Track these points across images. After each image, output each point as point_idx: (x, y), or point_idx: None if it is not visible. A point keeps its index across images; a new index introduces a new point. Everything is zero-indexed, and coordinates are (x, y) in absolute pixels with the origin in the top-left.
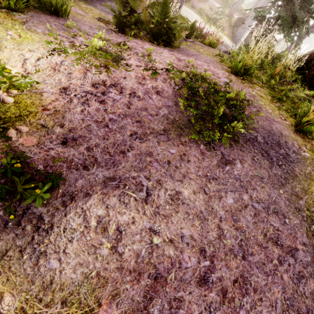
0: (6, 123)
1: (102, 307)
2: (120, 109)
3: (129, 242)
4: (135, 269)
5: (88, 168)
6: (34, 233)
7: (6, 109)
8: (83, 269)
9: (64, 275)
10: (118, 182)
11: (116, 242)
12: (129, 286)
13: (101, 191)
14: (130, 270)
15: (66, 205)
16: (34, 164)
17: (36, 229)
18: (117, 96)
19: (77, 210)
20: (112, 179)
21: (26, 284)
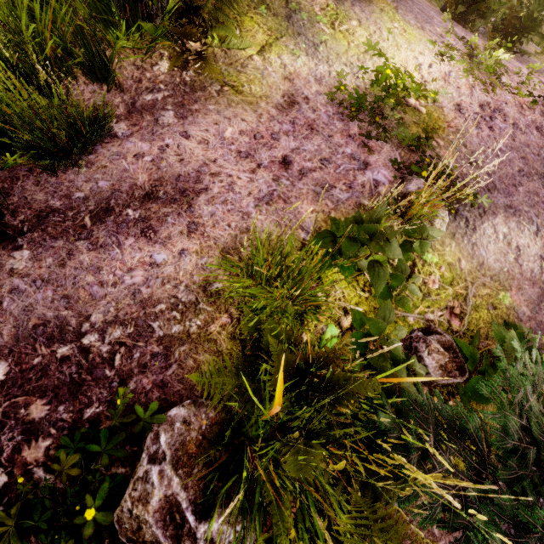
0: (432, 134)
1: (512, 291)
2: (506, 140)
3: (526, 259)
4: (530, 279)
5: (491, 191)
6: (466, 228)
7: (424, 119)
8: (499, 264)
9: (489, 262)
10: (515, 211)
11: (517, 256)
12: (528, 287)
13: (503, 213)
14: (527, 278)
15: (482, 216)
16: (457, 175)
17: (466, 226)
18: (503, 125)
19: (489, 222)
20: (510, 207)
21: (469, 258)
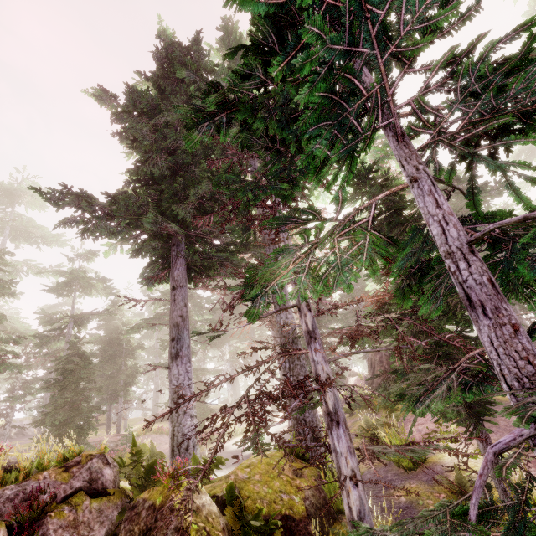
0: None
1: None
2: None
3: None
4: None
5: None
6: None
7: None
8: None
9: None
10: None
11: None
12: None
13: None
14: None
15: None
16: None
17: None
18: None
19: None
20: None
21: None
